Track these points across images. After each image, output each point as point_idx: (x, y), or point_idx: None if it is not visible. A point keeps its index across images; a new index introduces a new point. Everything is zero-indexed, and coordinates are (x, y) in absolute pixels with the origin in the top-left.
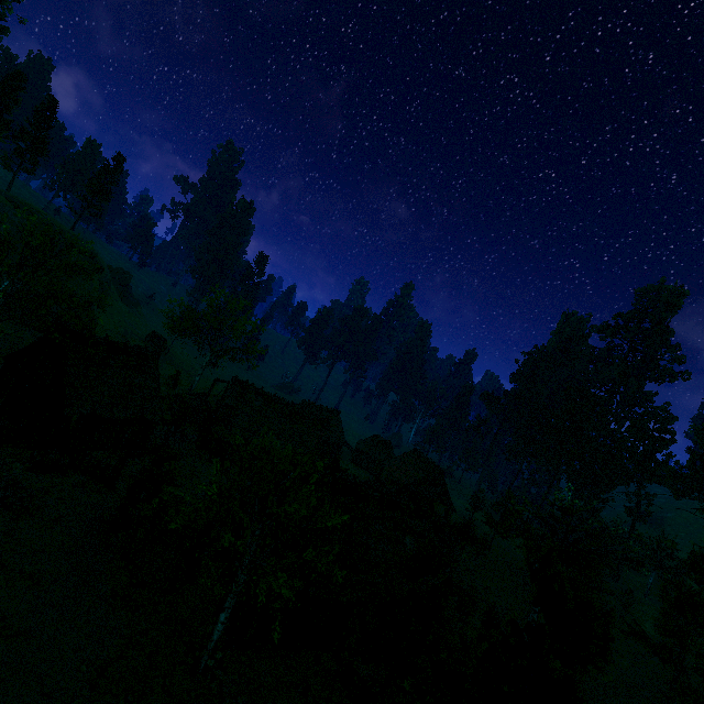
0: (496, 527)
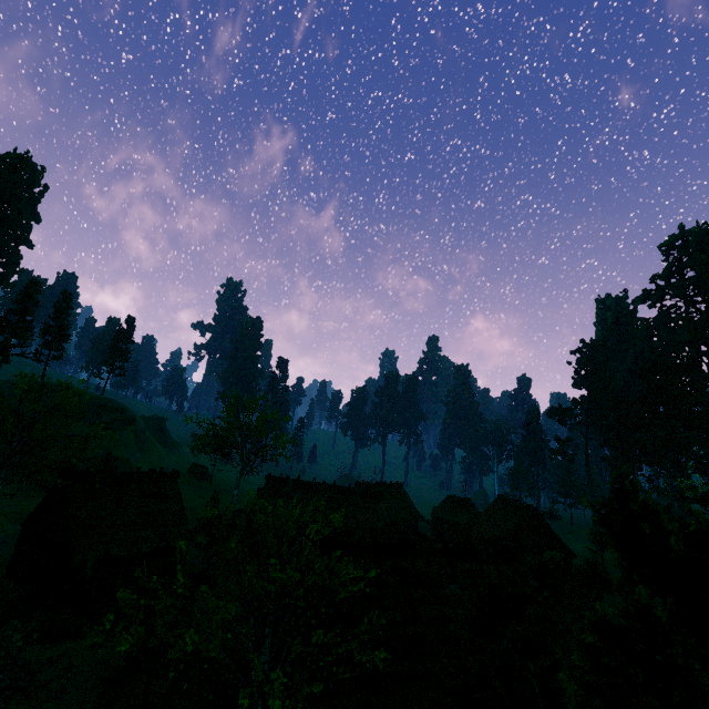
0: None
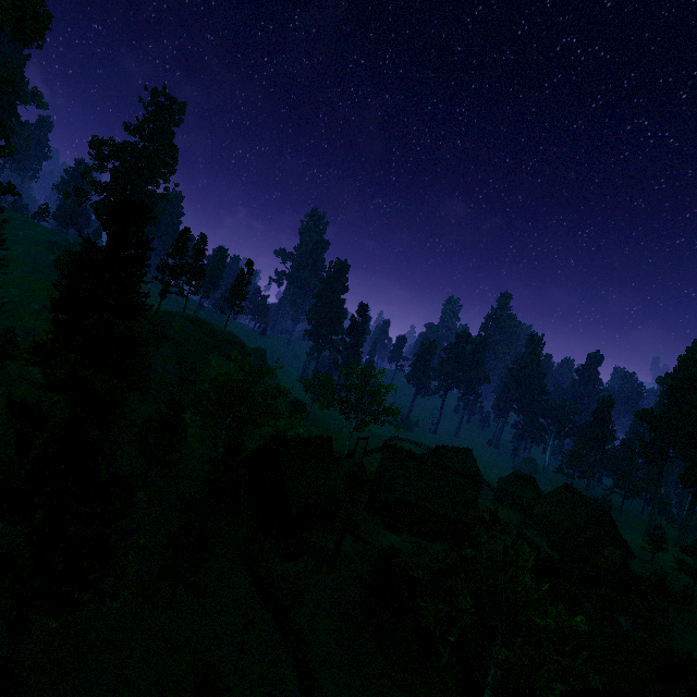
0: (694, 575)
